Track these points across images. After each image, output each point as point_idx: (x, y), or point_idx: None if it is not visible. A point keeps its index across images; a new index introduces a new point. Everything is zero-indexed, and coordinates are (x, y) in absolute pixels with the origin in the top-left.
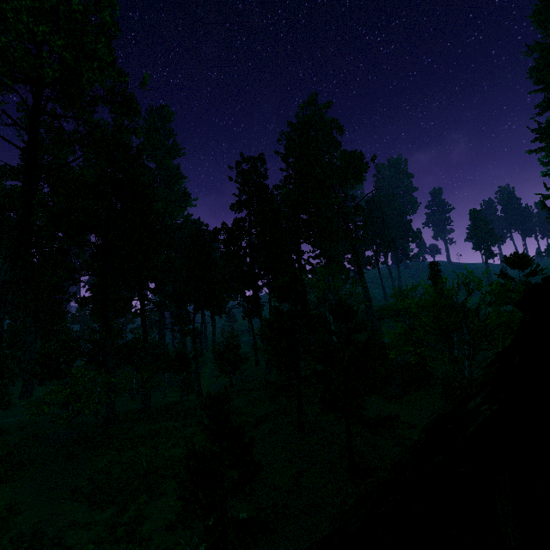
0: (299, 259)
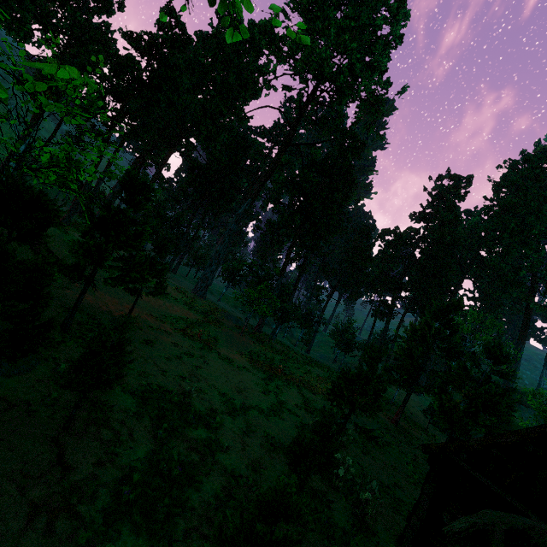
0: (455, 292)
